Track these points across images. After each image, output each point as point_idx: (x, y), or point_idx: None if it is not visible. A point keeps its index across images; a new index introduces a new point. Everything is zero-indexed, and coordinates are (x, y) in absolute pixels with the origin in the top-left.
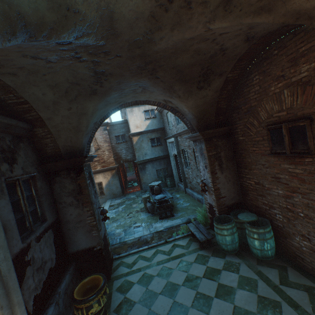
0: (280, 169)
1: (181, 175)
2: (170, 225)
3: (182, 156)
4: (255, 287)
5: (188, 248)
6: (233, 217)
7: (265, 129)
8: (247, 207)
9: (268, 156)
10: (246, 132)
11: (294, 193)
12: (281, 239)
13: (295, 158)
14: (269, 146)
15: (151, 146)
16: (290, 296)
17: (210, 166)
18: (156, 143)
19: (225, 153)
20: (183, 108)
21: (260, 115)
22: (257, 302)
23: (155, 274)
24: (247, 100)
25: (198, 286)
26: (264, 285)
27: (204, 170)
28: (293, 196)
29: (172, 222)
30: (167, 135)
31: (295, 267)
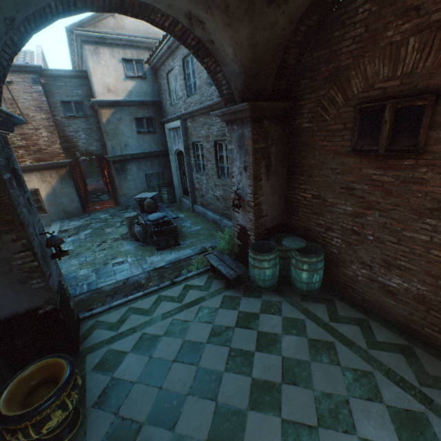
0: (359, 176)
1: (189, 185)
2: (175, 258)
3: (193, 155)
4: (303, 329)
5: (209, 289)
6: (275, 243)
7: (353, 111)
8: (292, 230)
9: (346, 156)
10: (319, 115)
11: (370, 210)
12: (331, 269)
13: (389, 160)
14: (353, 140)
15: (137, 133)
16: (342, 333)
17: (255, 167)
18: (146, 128)
19: (276, 149)
20: (225, 46)
21: (352, 86)
22: (309, 348)
23: (162, 333)
24: (336, 54)
25: (231, 340)
26: (313, 325)
27: (241, 174)
28: (367, 214)
29: (178, 254)
30: (165, 116)
31: (342, 298)
